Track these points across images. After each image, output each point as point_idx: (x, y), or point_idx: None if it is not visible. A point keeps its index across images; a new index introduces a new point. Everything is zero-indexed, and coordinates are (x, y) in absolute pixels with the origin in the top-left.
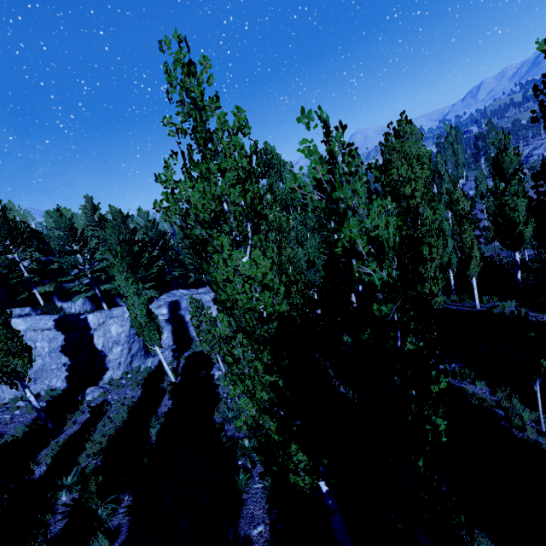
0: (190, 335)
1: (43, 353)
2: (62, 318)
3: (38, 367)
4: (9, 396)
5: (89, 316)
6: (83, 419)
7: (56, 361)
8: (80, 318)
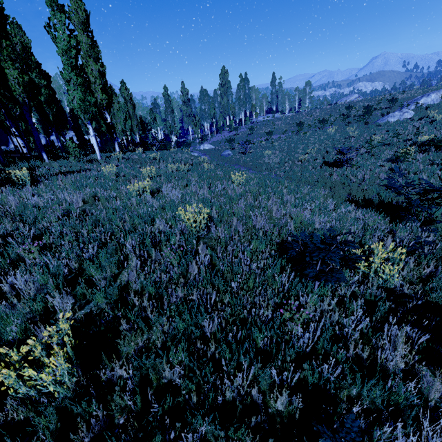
0: None
1: None
2: None
3: None
4: None
5: None
6: None
7: None
8: None
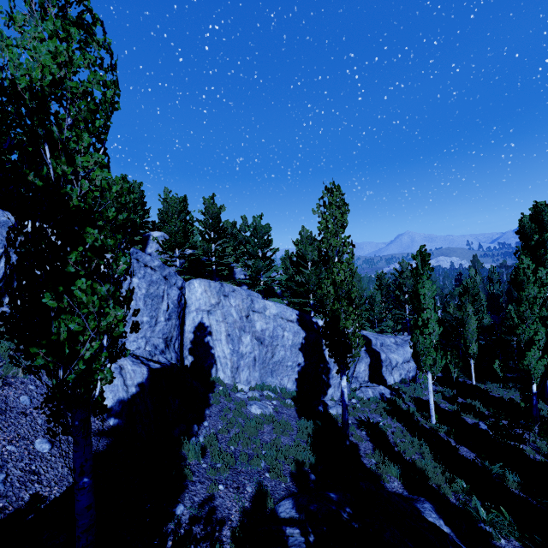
0: (384, 376)
1: (286, 345)
2: (301, 314)
3: (279, 358)
4: (253, 381)
5: (318, 320)
6: (362, 435)
7: (293, 358)
8: (313, 320)
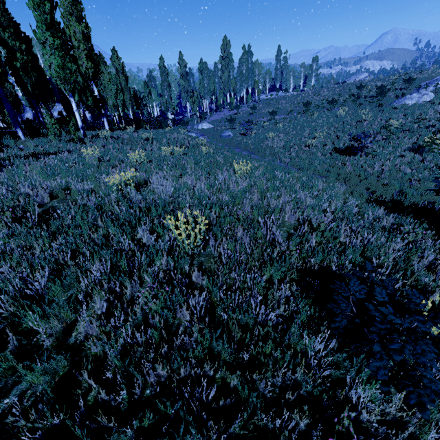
0: None
1: None
2: None
3: None
4: None
5: None
6: None
7: None
8: None
